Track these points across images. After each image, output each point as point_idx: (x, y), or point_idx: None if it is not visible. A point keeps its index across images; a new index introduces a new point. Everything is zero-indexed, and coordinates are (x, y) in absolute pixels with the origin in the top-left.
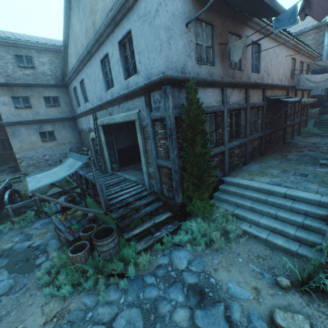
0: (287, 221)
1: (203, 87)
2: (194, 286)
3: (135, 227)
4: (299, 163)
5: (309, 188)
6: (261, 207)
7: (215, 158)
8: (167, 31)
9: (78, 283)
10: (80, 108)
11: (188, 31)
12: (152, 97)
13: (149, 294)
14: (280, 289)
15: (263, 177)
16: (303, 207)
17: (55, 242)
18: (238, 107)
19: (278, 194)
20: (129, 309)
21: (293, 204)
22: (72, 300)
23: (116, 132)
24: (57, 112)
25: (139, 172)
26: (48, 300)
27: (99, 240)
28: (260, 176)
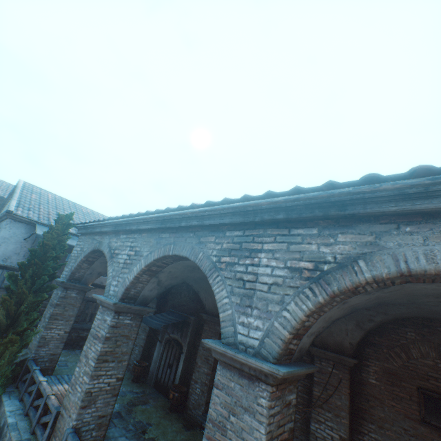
0: None
1: None
2: None
3: None
4: None
5: None
6: None
7: None
8: (4, 239)
9: None
10: None
11: (26, 241)
12: None
13: None
14: None
15: None
16: None
17: None
18: None
19: None
20: None
21: None
22: None
23: None
24: None
25: None
26: None
27: None
28: None
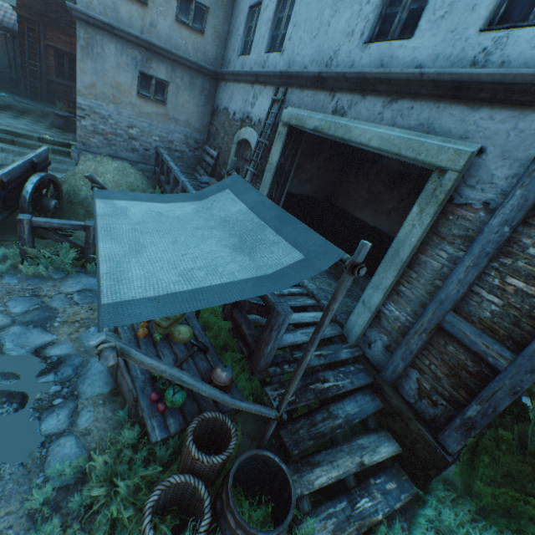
0: None
1: None
2: None
3: (315, 457)
4: None
5: None
6: None
7: None
8: None
9: None
10: (245, 59)
11: None
12: None
13: None
14: None
15: None
16: None
17: (102, 372)
18: None
19: None
20: None
21: None
22: None
23: (303, 154)
24: (190, 44)
25: None
26: None
27: (251, 530)
28: None
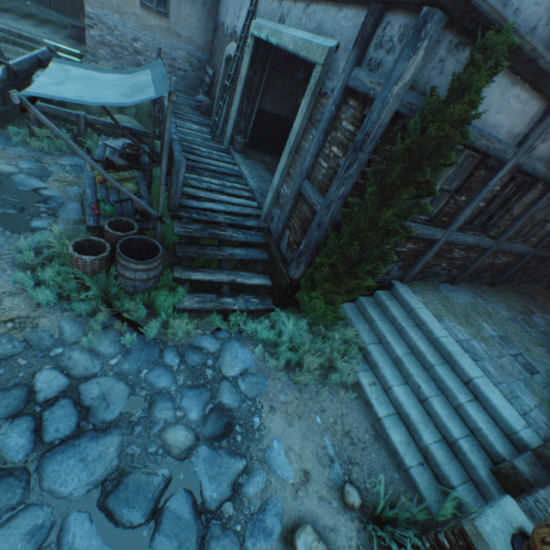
0: (434, 419)
1: (515, 76)
2: (225, 411)
3: (200, 269)
4: (540, 342)
5: (519, 399)
6: (413, 371)
7: (410, 242)
8: None
9: (70, 295)
10: None
11: None
12: (383, 26)
13: (155, 379)
14: (339, 500)
15: (461, 326)
16: (480, 420)
17: (76, 209)
18: (540, 172)
19: (460, 372)
20: (116, 380)
21: (469, 405)
22: (47, 313)
23: (276, 71)
24: None
25: (270, 177)
26: (17, 292)
27: (124, 256)
28: (458, 320)
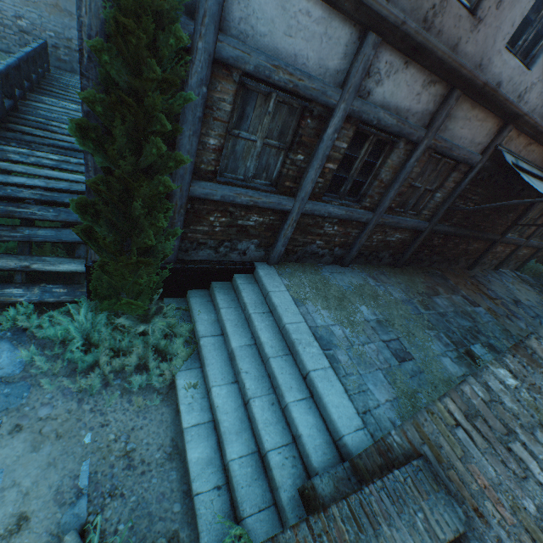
0: (254, 426)
1: None
2: None
3: None
4: (432, 325)
5: (368, 393)
6: (244, 366)
7: (255, 214)
8: None
9: None
10: None
11: None
12: None
13: None
14: None
15: (328, 311)
16: (304, 424)
17: None
18: (392, 125)
19: (300, 364)
20: None
21: (296, 406)
22: None
23: None
24: None
25: None
26: None
27: None
28: (326, 303)
